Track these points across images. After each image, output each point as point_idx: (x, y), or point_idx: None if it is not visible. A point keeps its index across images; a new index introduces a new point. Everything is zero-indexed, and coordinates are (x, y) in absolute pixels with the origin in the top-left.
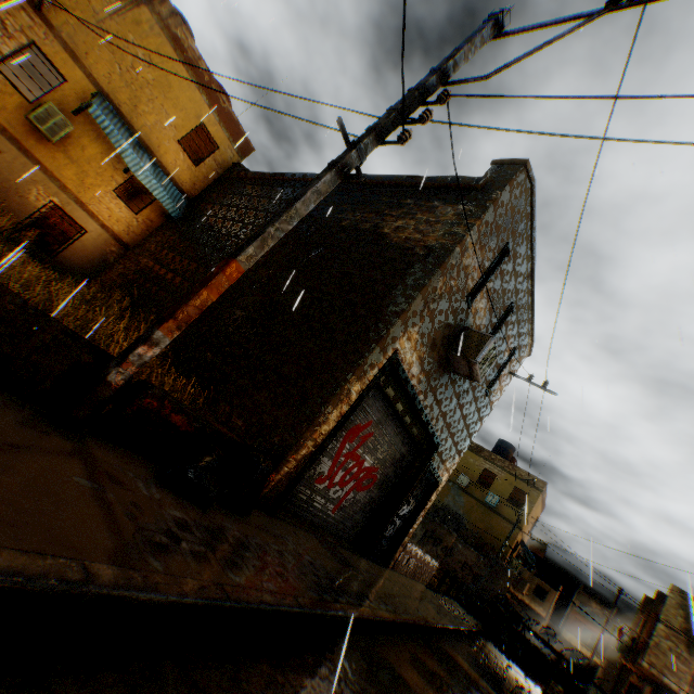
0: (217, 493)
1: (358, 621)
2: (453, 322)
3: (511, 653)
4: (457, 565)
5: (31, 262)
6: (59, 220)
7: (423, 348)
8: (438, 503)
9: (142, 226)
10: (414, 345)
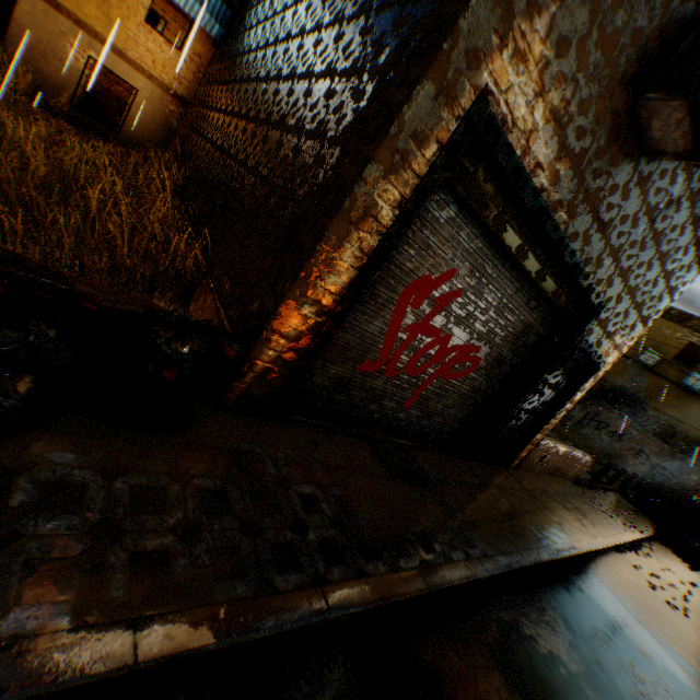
0: (18, 405)
1: (369, 612)
2: (659, 5)
3: (696, 563)
4: (626, 453)
5: (73, 135)
6: (106, 84)
7: (563, 89)
8: (606, 384)
9: (191, 68)
10: (537, 79)
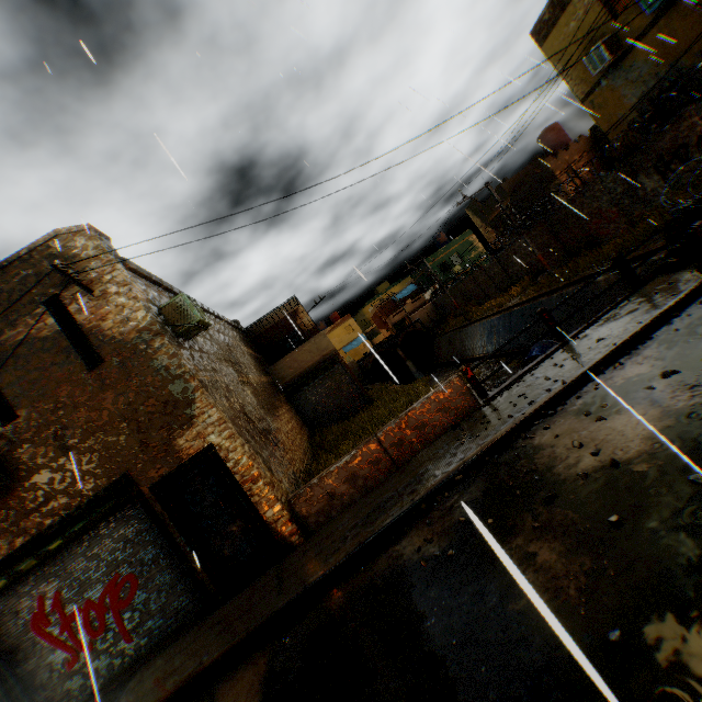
0: None
1: None
2: None
3: None
4: None
5: None
6: None
7: None
8: (629, 119)
9: None
10: None
